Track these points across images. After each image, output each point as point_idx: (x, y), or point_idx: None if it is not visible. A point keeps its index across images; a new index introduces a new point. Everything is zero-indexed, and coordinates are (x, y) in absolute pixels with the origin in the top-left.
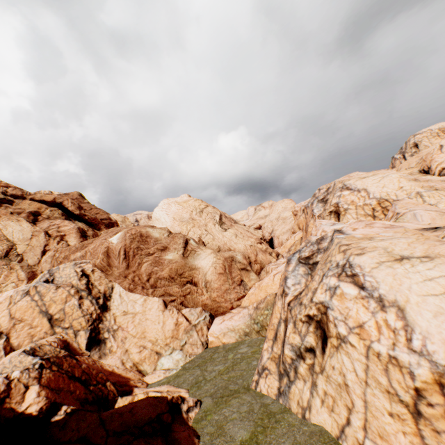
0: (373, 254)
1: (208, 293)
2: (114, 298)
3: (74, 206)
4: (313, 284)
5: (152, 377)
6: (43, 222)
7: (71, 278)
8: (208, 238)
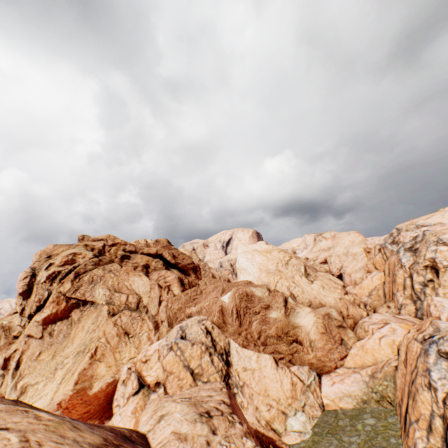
0: None
1: (313, 352)
2: (232, 354)
3: (170, 256)
4: None
5: (290, 439)
6: (153, 274)
7: (199, 335)
8: (297, 291)
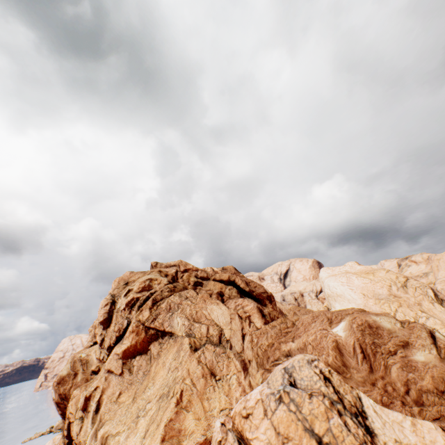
0: None
1: None
2: (370, 415)
3: (243, 283)
4: None
5: None
6: (229, 303)
7: (315, 382)
8: (434, 323)
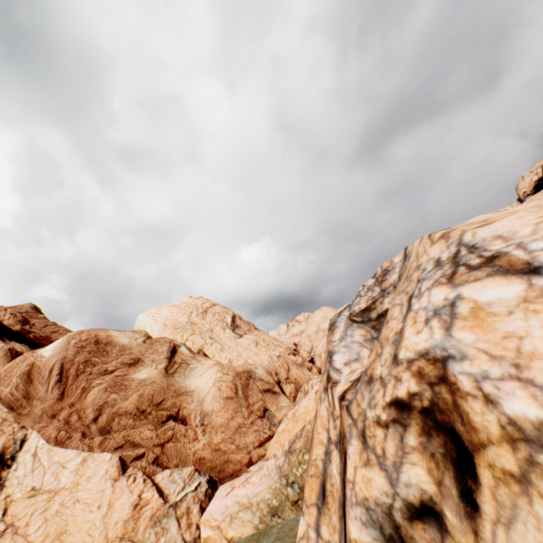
0: (515, 216)
1: (207, 436)
2: (19, 461)
3: (14, 319)
4: (392, 326)
5: None
6: None
7: None
8: (214, 349)
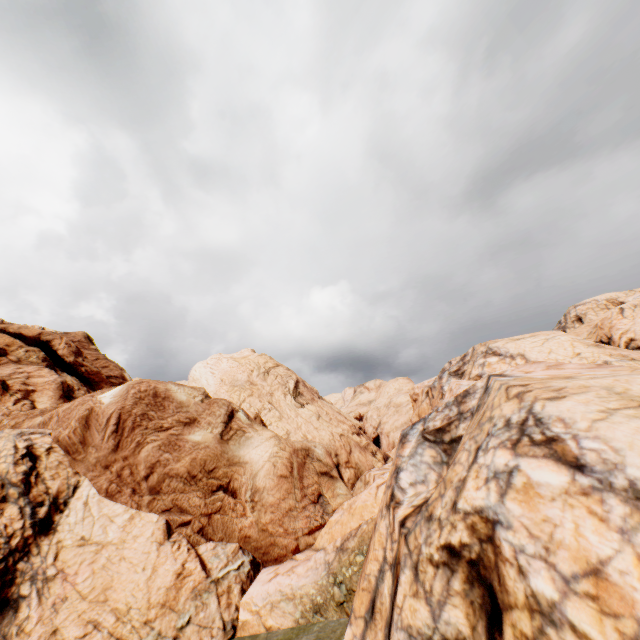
0: (584, 396)
1: (255, 514)
2: (72, 508)
3: (69, 349)
4: (457, 471)
5: None
6: (5, 366)
7: (0, 458)
8: (272, 416)
